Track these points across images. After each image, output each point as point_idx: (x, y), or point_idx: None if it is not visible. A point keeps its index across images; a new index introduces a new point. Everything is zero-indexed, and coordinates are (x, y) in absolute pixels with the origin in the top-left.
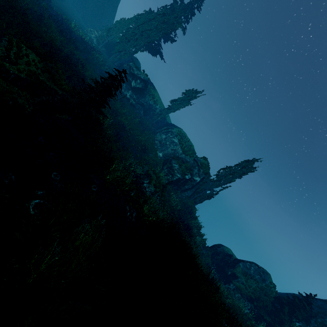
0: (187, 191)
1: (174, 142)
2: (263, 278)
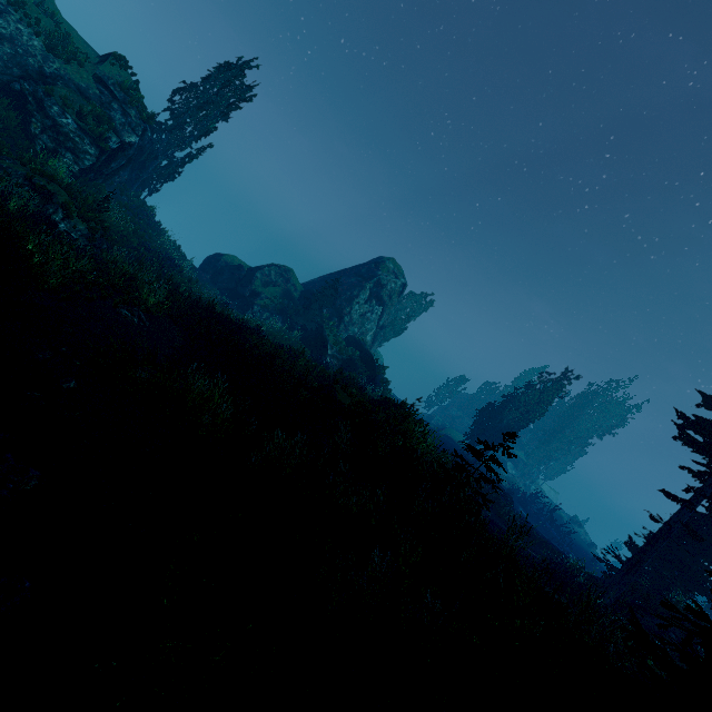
0: (118, 175)
1: None
2: (287, 279)
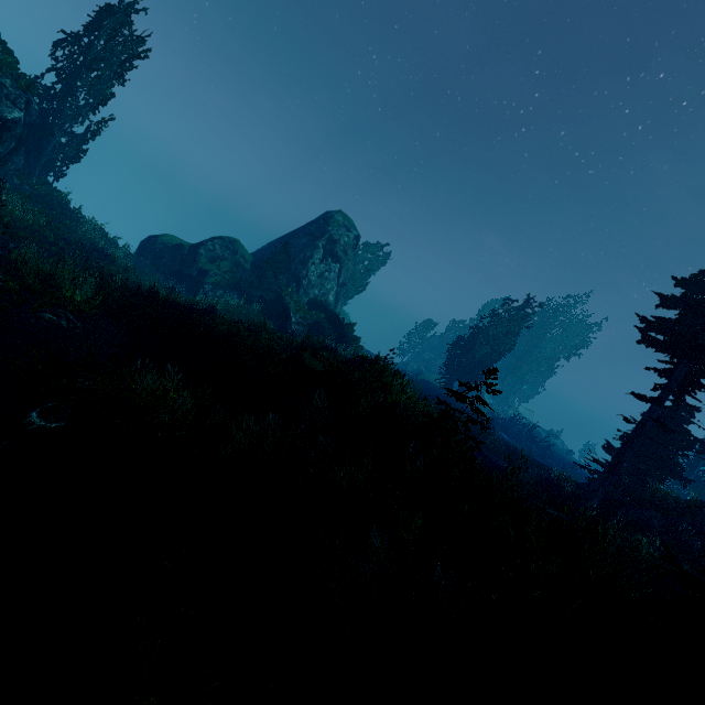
0: (11, 161)
1: None
2: (235, 251)
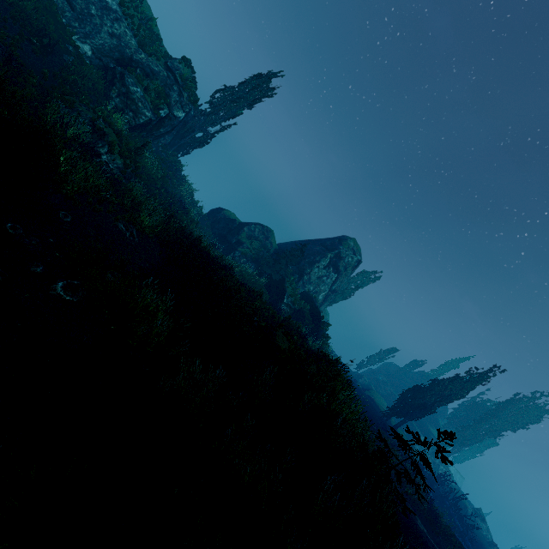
0: (164, 137)
1: (111, 9)
2: (267, 237)
